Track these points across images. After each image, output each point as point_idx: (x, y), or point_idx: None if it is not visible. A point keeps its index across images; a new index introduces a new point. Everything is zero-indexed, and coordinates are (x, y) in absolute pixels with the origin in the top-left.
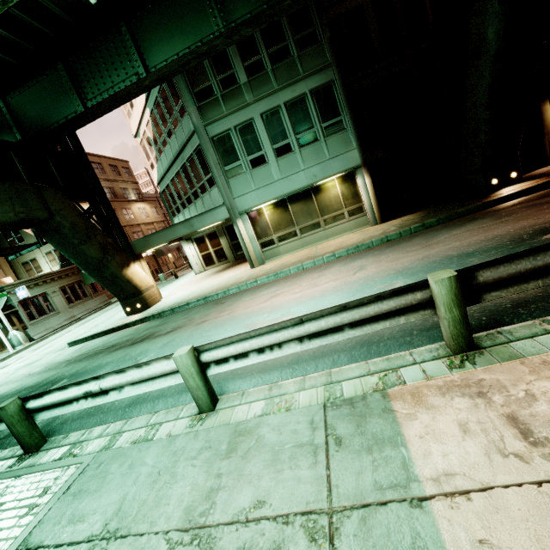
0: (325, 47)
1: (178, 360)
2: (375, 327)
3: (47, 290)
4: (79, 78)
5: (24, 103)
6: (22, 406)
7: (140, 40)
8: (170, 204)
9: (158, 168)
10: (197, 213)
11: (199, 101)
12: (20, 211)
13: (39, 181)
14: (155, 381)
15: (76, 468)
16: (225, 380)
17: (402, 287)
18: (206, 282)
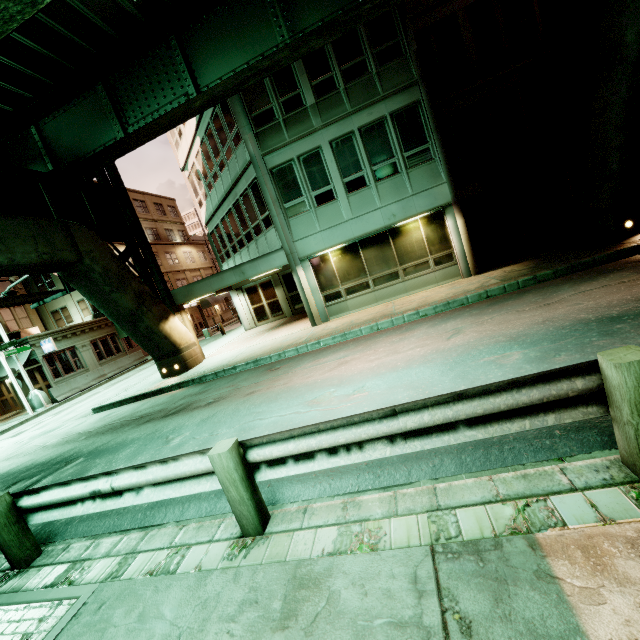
0: (410, 62)
1: (215, 460)
2: (508, 428)
3: (76, 344)
4: (121, 100)
5: (58, 129)
6: (12, 504)
7: (192, 56)
8: (219, 247)
9: (207, 206)
10: (249, 258)
11: (257, 127)
12: (44, 252)
13: (70, 218)
14: (185, 482)
15: (69, 607)
16: (279, 482)
17: (553, 370)
18: (257, 341)
